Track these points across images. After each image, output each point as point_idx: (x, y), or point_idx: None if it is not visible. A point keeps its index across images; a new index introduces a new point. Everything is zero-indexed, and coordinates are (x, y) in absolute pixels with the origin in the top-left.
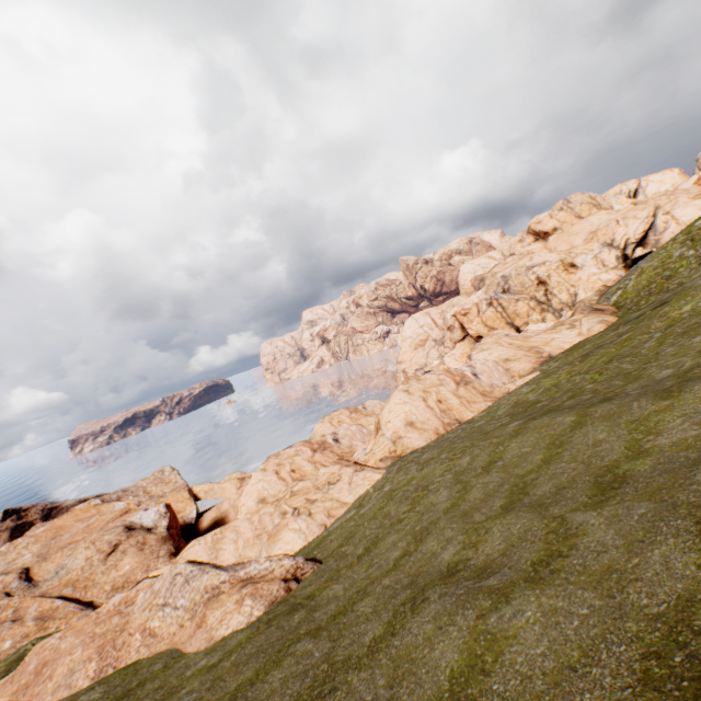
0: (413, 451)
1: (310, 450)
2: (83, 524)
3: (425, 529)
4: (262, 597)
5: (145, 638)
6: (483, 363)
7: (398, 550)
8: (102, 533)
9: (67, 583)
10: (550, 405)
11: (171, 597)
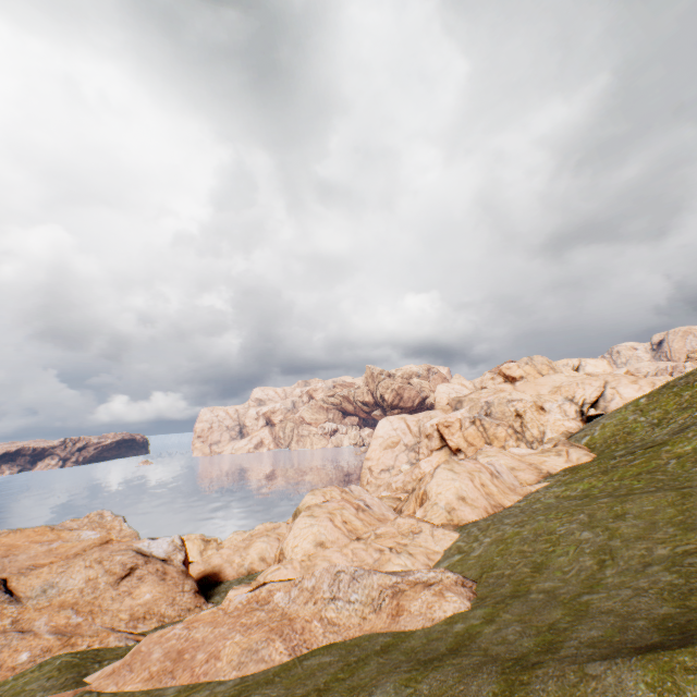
0: (473, 522)
1: (353, 507)
2: (43, 546)
3: (601, 549)
4: (457, 593)
5: (325, 625)
6: (499, 464)
7: (587, 561)
8: (109, 553)
9: (62, 604)
10: (617, 493)
11: (340, 591)
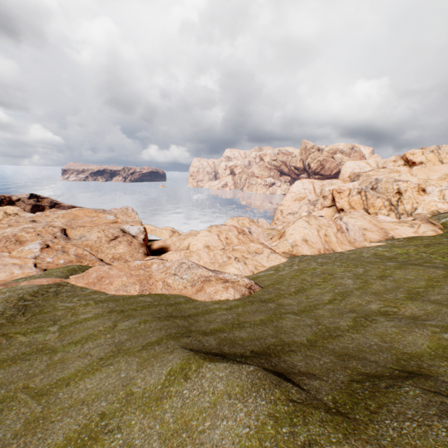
0: (304, 255)
1: (237, 231)
2: (89, 218)
3: (344, 293)
4: (237, 290)
5: (164, 285)
6: (353, 225)
7: (327, 296)
8: (108, 228)
9: (86, 245)
10: (411, 262)
11: (179, 272)
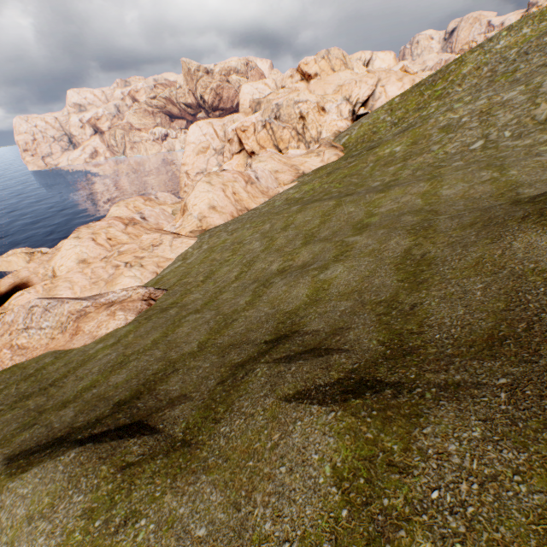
0: (216, 227)
1: (122, 224)
2: None
3: (251, 261)
4: (130, 310)
5: (15, 351)
6: (263, 171)
7: (235, 272)
8: None
9: None
10: (314, 199)
11: (33, 323)
